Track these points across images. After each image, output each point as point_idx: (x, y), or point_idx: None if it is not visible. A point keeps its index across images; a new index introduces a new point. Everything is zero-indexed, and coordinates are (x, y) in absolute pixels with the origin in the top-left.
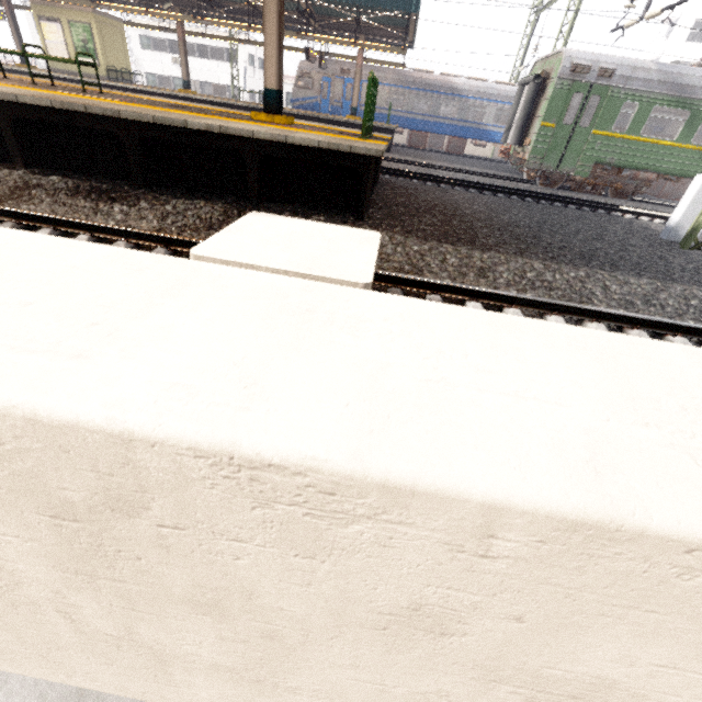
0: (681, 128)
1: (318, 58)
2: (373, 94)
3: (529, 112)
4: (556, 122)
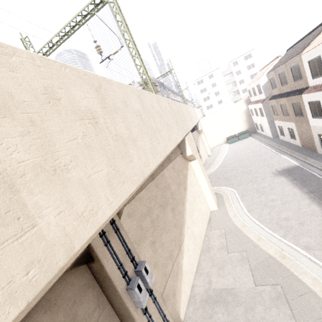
0: None
1: None
2: None
3: None
4: None
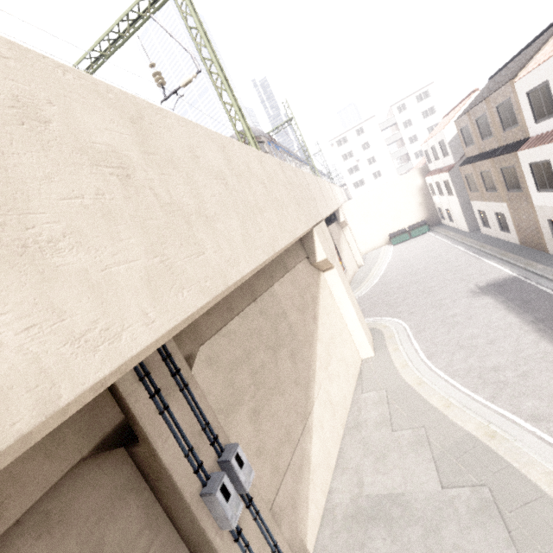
0: None
1: None
2: None
3: None
4: None
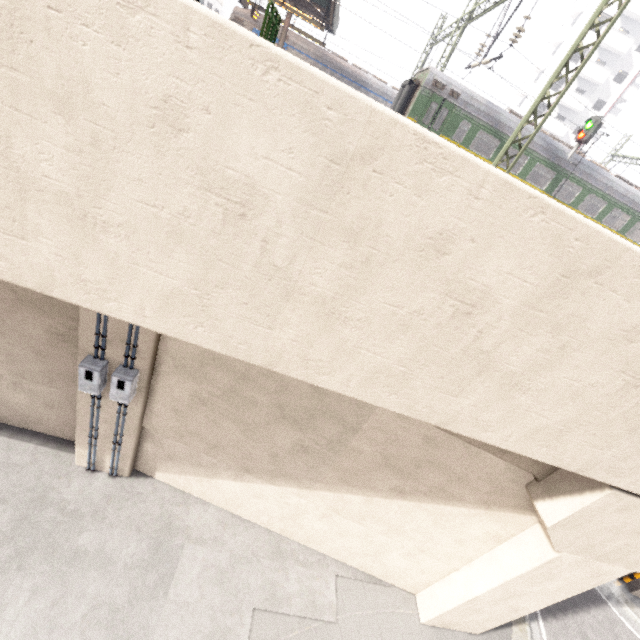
0: (494, 152)
1: (252, 8)
2: (274, 25)
3: (402, 107)
4: (418, 120)
